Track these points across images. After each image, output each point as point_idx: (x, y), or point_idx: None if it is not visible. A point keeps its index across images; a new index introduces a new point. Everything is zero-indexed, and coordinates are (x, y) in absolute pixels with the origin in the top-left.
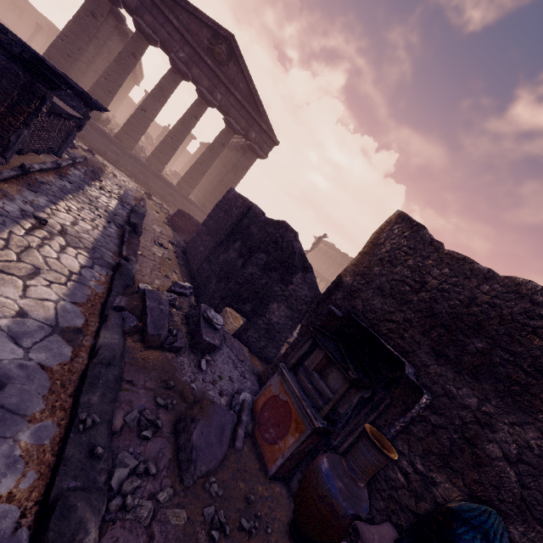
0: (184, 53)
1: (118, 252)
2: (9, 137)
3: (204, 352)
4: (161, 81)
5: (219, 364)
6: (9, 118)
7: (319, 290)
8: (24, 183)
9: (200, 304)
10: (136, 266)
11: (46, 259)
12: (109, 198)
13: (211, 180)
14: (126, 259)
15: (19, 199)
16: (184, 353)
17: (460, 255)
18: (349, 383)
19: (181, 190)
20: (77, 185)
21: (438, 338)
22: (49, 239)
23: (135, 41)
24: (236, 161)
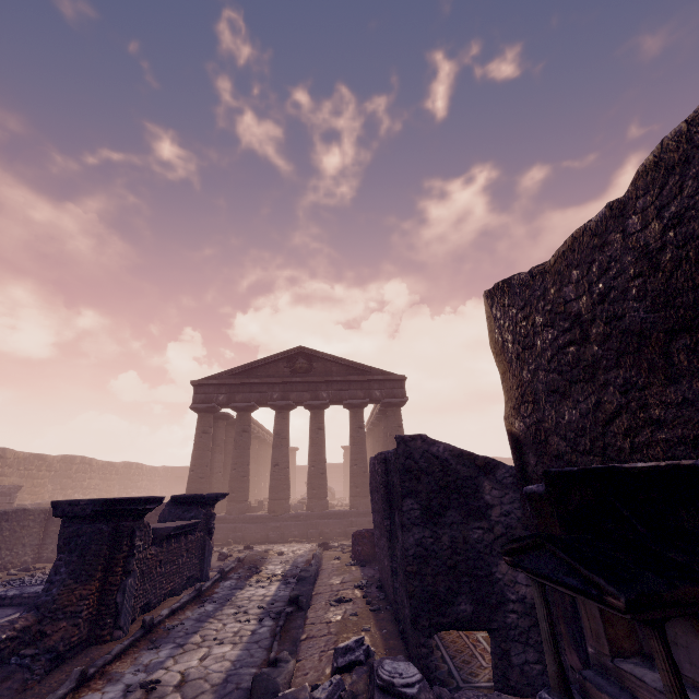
0: (276, 392)
1: (267, 659)
2: (116, 600)
3: None
4: (274, 428)
5: None
6: (109, 578)
7: None
8: (145, 645)
9: (372, 662)
10: (288, 665)
11: None
12: (268, 585)
13: None
14: (276, 662)
15: (129, 673)
16: None
17: (566, 243)
18: (651, 633)
19: (357, 509)
20: (224, 599)
21: (697, 359)
22: None
23: (239, 420)
24: (387, 430)
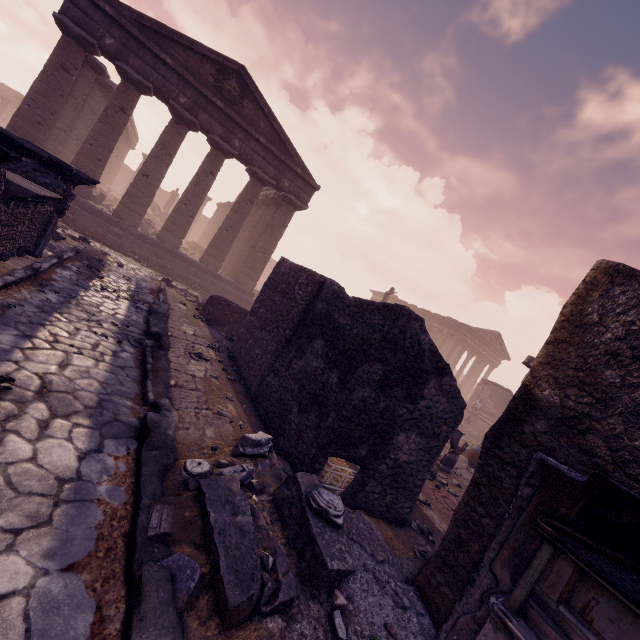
0: (186, 97)
1: (140, 394)
2: None
3: (331, 587)
4: (162, 136)
5: (359, 601)
6: None
7: (462, 398)
8: None
9: (295, 475)
10: (172, 417)
11: (7, 470)
12: (116, 300)
13: (241, 246)
14: (155, 405)
15: None
16: (299, 608)
17: None
18: None
19: (207, 266)
20: (67, 293)
21: None
22: (17, 416)
23: (122, 92)
24: (268, 219)
